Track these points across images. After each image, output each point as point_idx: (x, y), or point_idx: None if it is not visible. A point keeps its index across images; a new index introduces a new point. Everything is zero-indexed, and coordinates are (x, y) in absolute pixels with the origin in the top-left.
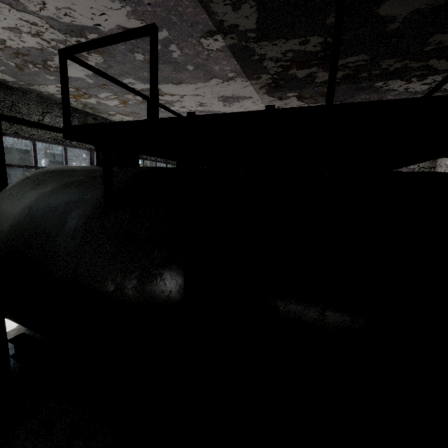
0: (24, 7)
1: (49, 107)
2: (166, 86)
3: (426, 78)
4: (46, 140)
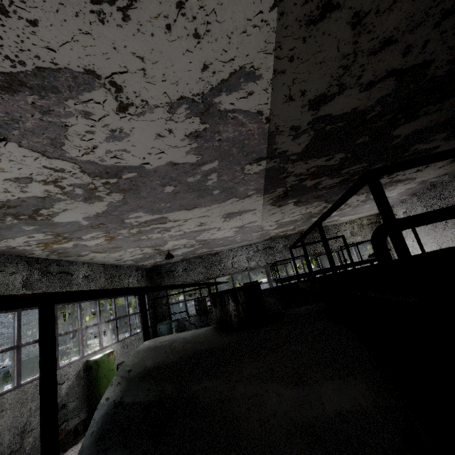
0: (61, 153)
1: (1, 264)
2: (177, 213)
3: (393, 174)
4: None
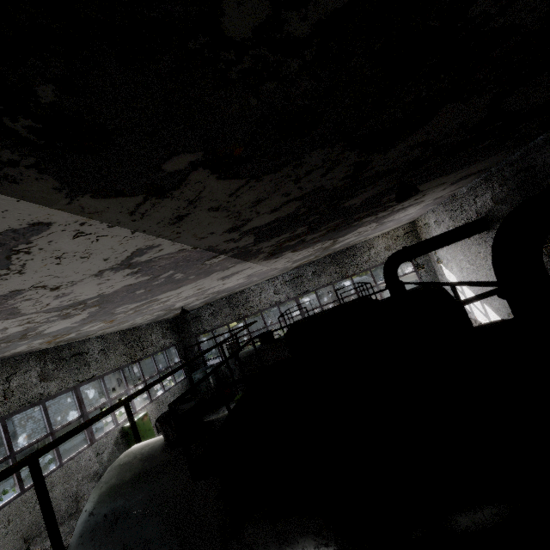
0: (22, 314)
1: (13, 367)
2: (164, 294)
3: (388, 209)
4: (18, 409)
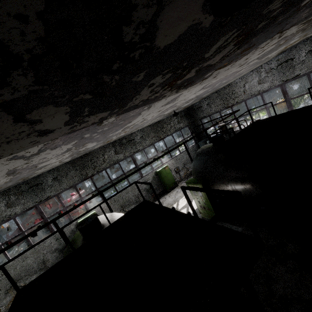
0: (48, 160)
1: (104, 150)
2: (128, 125)
3: None
4: (110, 166)
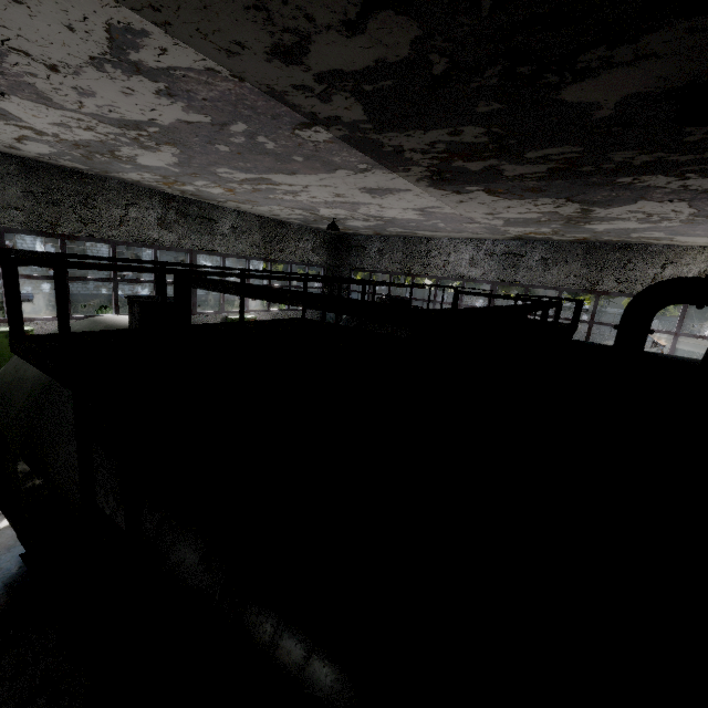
0: (61, 106)
1: (135, 197)
2: (277, 176)
3: None
4: (130, 242)
